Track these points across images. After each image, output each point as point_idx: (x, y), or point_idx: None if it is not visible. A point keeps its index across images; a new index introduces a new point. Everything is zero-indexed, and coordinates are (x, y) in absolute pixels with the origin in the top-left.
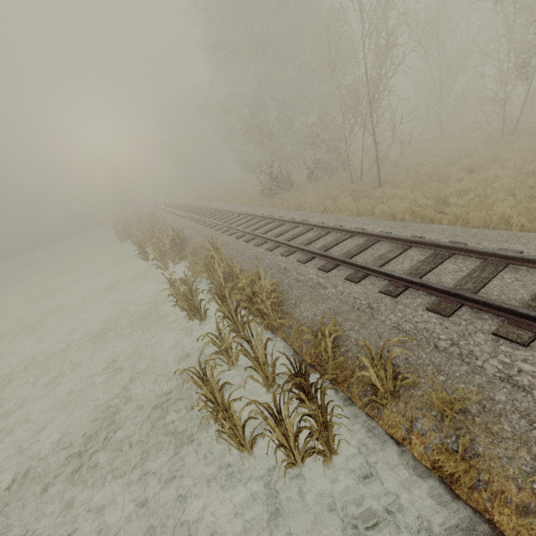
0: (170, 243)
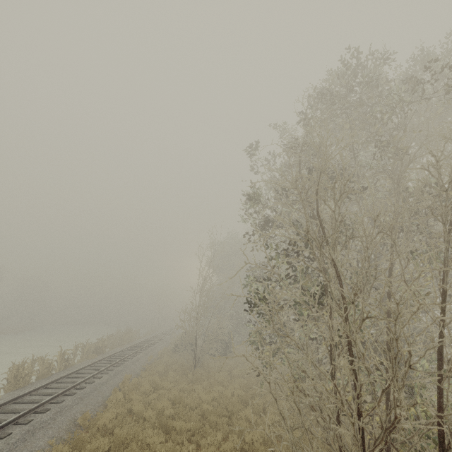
0: (94, 349)
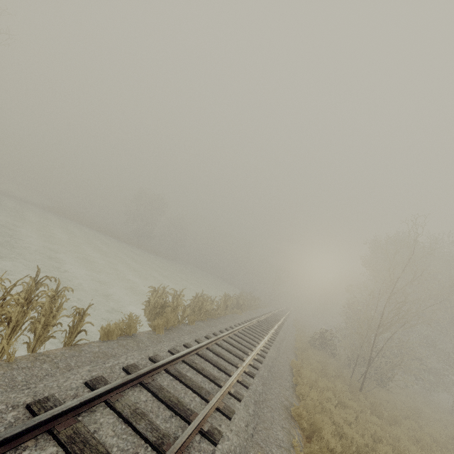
0: (235, 304)
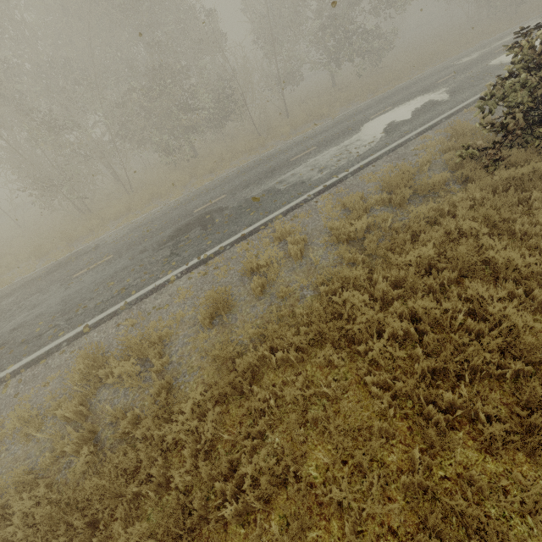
0: None
